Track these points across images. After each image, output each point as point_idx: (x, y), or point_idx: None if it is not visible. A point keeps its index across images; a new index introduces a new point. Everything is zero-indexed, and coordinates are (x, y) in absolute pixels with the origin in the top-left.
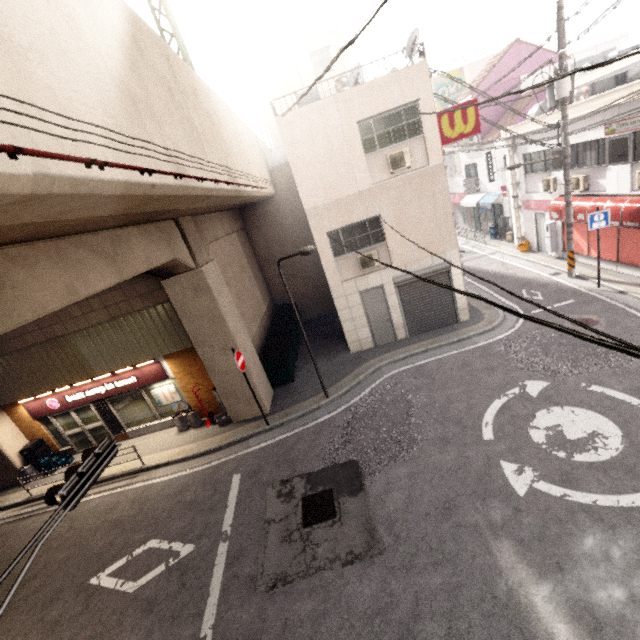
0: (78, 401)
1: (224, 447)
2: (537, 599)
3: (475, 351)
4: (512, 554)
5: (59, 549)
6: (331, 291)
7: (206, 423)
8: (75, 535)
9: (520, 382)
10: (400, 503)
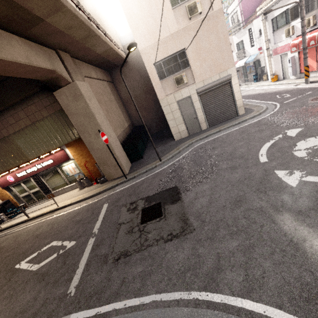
0: (23, 176)
1: (101, 192)
2: None
3: (250, 125)
4: (293, 221)
5: (6, 252)
6: (160, 102)
7: (94, 183)
8: (16, 244)
9: (282, 132)
10: (205, 203)
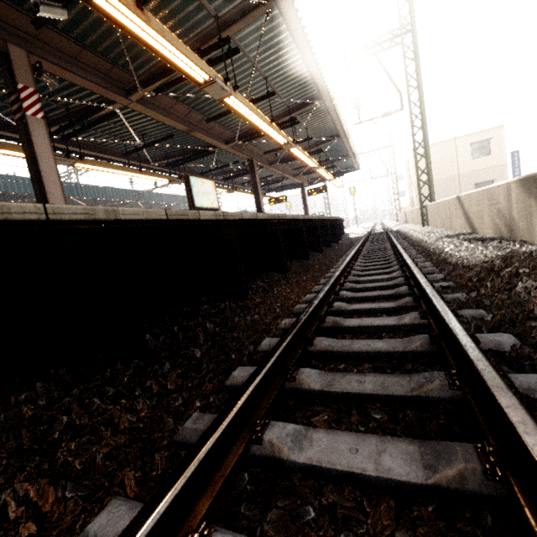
0: None
1: None
2: None
3: None
4: None
5: None
6: None
7: None
8: None
9: None
10: None
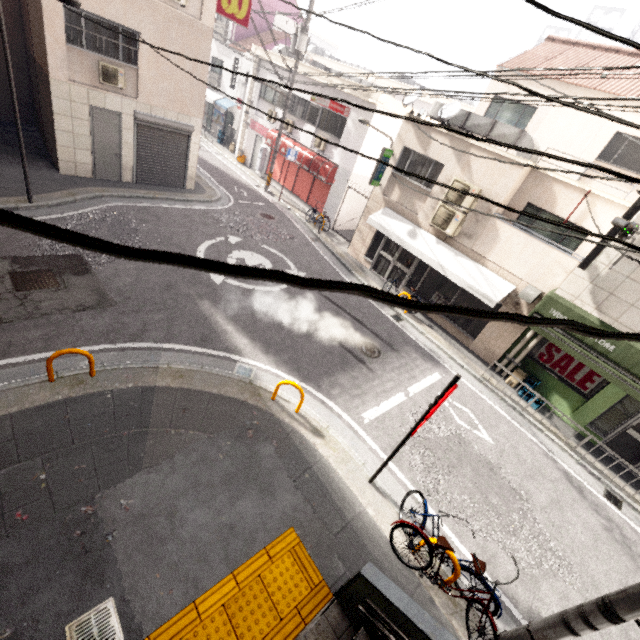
0: None
1: None
2: (220, 320)
3: (196, 211)
4: (209, 306)
5: None
6: (51, 83)
7: None
8: None
9: (226, 235)
10: (129, 283)
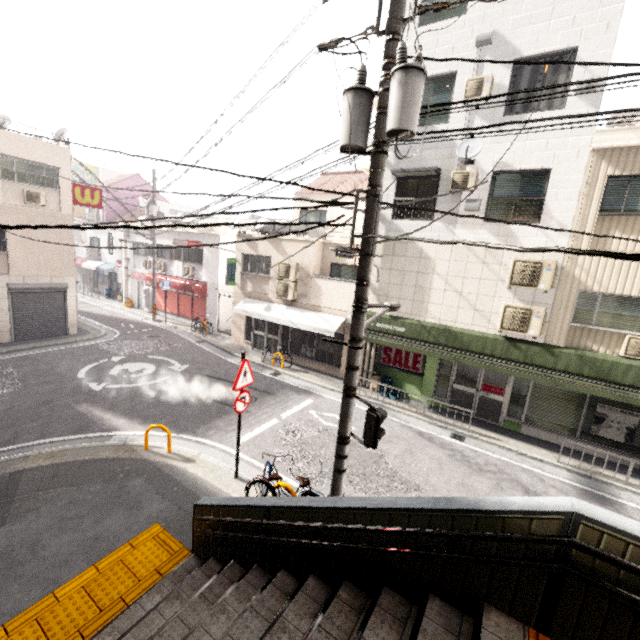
0: None
1: None
2: (98, 413)
3: (80, 348)
4: (88, 406)
5: None
6: None
7: None
8: None
9: (109, 357)
10: (3, 409)
